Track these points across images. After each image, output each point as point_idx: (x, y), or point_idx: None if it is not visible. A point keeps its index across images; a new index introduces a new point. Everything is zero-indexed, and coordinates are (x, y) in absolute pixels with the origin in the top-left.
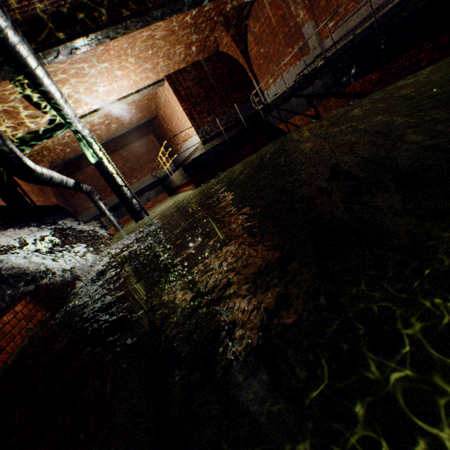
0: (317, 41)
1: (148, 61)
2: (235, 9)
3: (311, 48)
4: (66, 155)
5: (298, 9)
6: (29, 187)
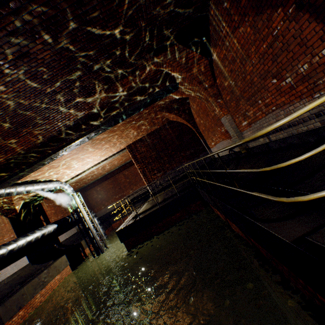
0: (235, 133)
1: (106, 145)
2: (169, 100)
3: (231, 136)
4: (79, 186)
5: (213, 105)
6: (54, 209)
